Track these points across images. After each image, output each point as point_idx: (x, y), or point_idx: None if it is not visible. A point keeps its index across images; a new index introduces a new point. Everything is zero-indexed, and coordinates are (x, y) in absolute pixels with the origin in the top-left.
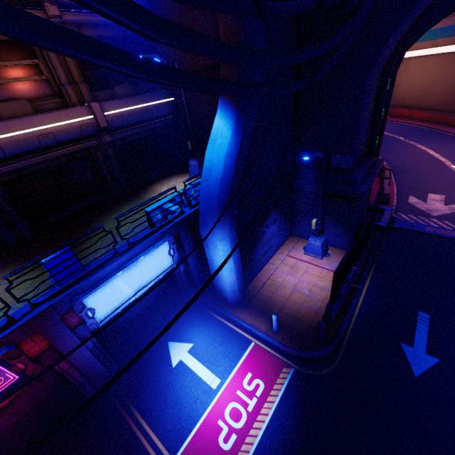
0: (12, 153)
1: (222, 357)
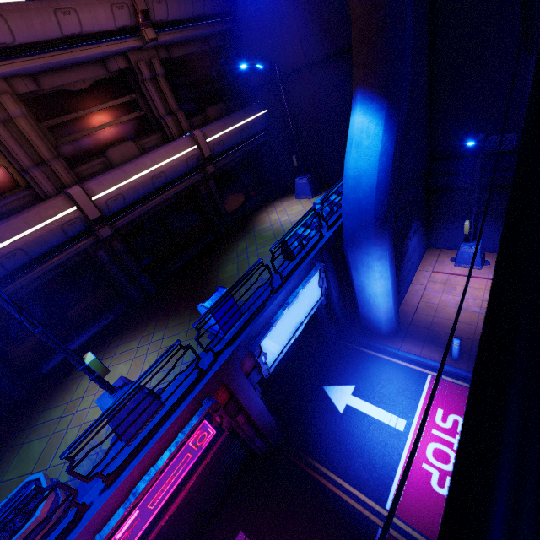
0: (131, 201)
1: (396, 395)
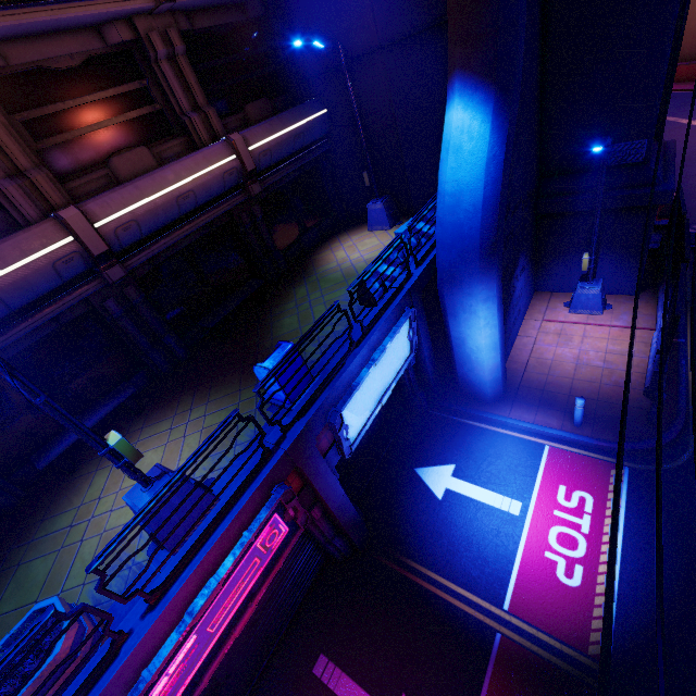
0: (149, 230)
1: (508, 473)
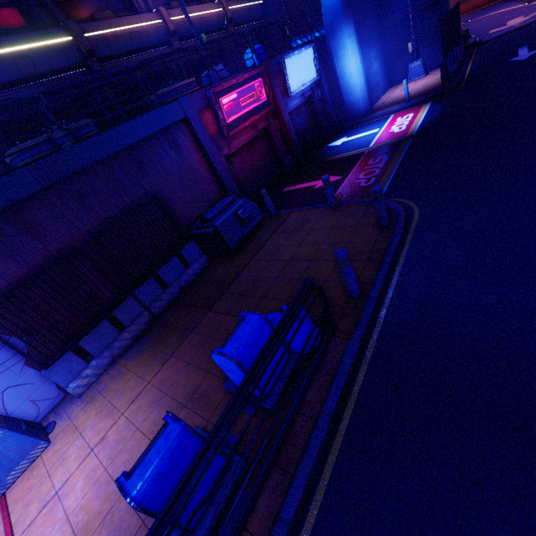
0: (189, 32)
1: (373, 127)
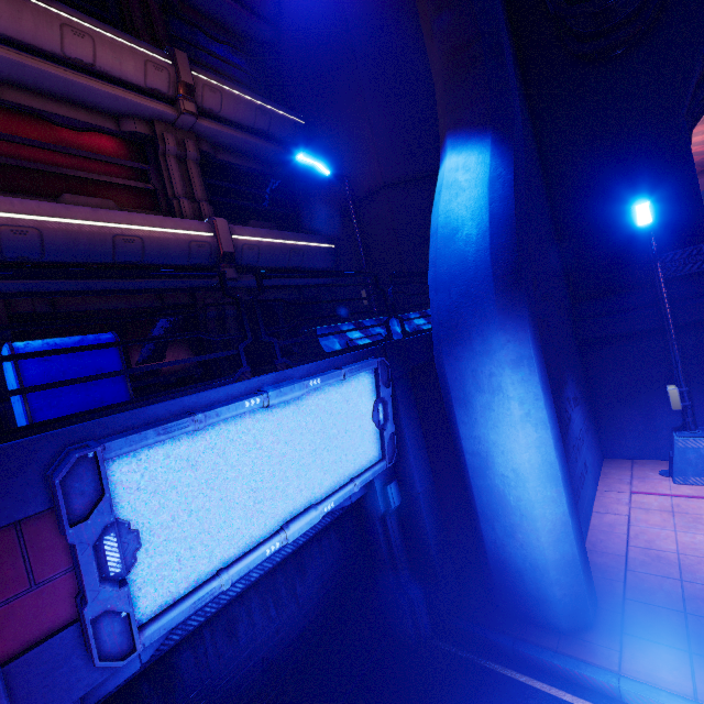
0: (57, 253)
1: None
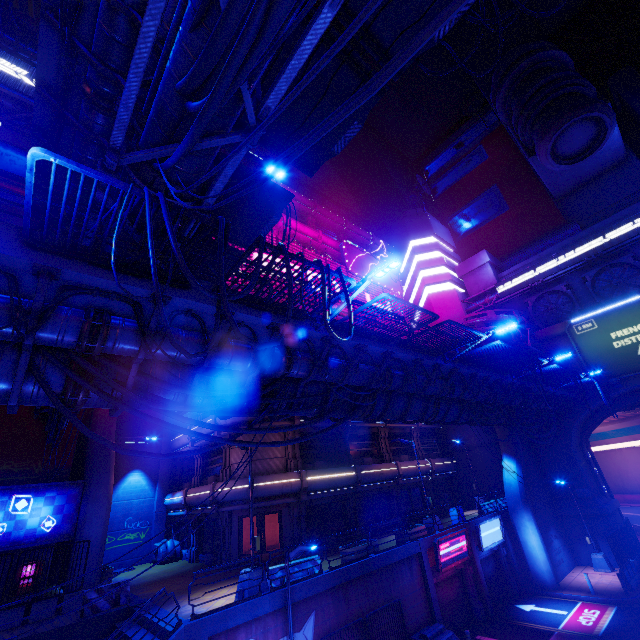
0: (408, 475)
1: (561, 606)
